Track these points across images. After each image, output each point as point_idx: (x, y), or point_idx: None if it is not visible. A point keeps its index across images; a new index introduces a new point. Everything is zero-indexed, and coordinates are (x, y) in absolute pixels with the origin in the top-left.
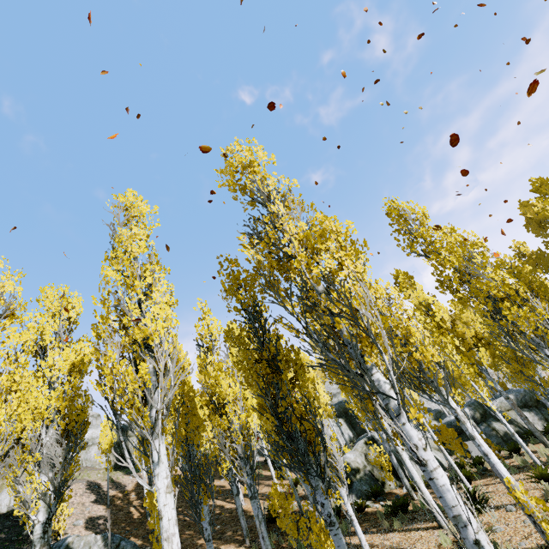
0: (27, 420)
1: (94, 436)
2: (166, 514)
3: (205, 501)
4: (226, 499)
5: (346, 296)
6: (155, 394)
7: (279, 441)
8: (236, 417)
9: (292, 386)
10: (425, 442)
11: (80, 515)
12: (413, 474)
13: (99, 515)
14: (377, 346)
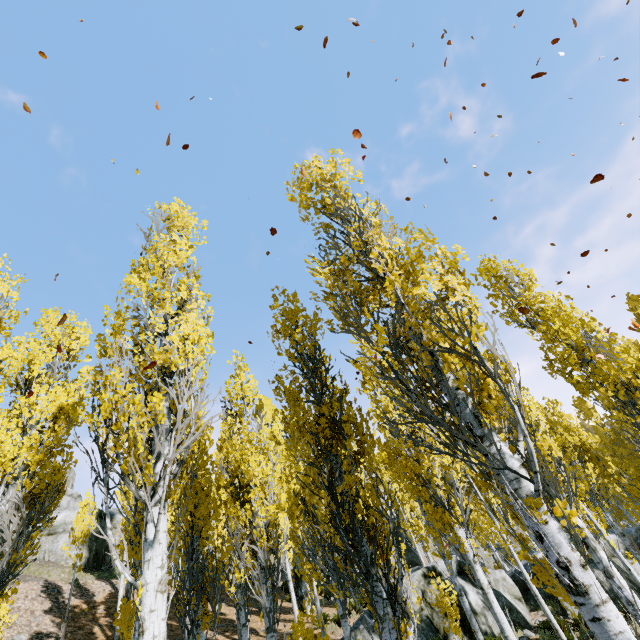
0: None
1: (68, 520)
2: (152, 626)
3: (204, 624)
4: (224, 632)
5: (465, 323)
6: (166, 442)
7: (331, 538)
8: (263, 507)
9: (353, 464)
10: (585, 554)
11: (24, 628)
12: (504, 625)
13: (50, 630)
14: (507, 398)
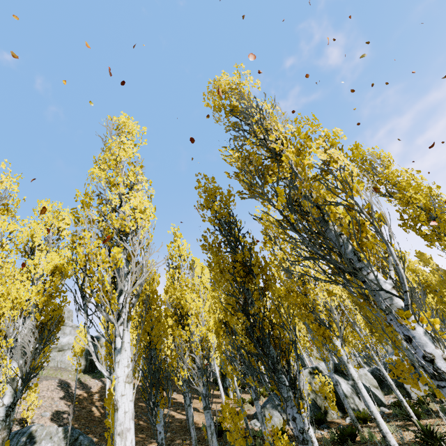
0: (6, 308)
1: (70, 342)
2: (123, 405)
3: (161, 404)
4: (176, 410)
5: (347, 181)
6: (125, 282)
7: (247, 345)
8: (197, 329)
9: None
10: None
11: (48, 408)
12: (370, 404)
13: (64, 409)
14: (382, 237)
